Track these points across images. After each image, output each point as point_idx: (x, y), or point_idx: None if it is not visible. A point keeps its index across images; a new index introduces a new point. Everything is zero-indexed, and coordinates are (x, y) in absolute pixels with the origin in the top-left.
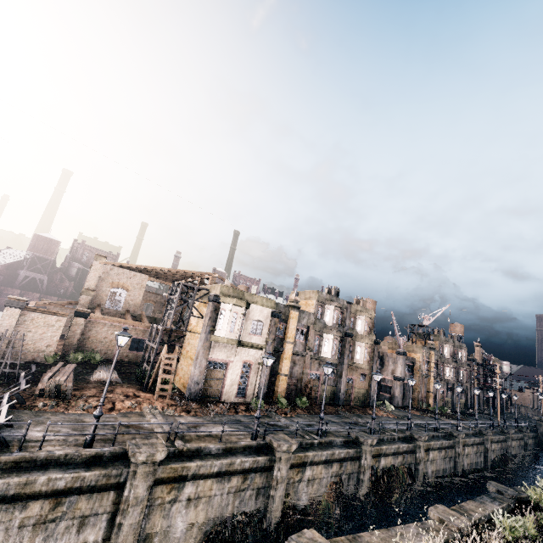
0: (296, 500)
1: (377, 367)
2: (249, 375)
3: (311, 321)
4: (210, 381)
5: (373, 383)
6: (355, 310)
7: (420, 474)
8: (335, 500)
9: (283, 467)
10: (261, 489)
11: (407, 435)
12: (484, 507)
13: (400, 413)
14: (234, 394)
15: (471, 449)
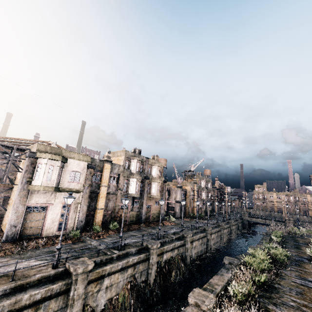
0: (95, 306)
1: (167, 196)
2: (69, 213)
3: (121, 171)
4: (30, 222)
5: (163, 206)
6: (151, 163)
7: (188, 257)
8: (130, 294)
9: (80, 286)
10: (58, 311)
11: (181, 235)
12: (223, 278)
13: (178, 221)
14: (55, 229)
15: (214, 235)
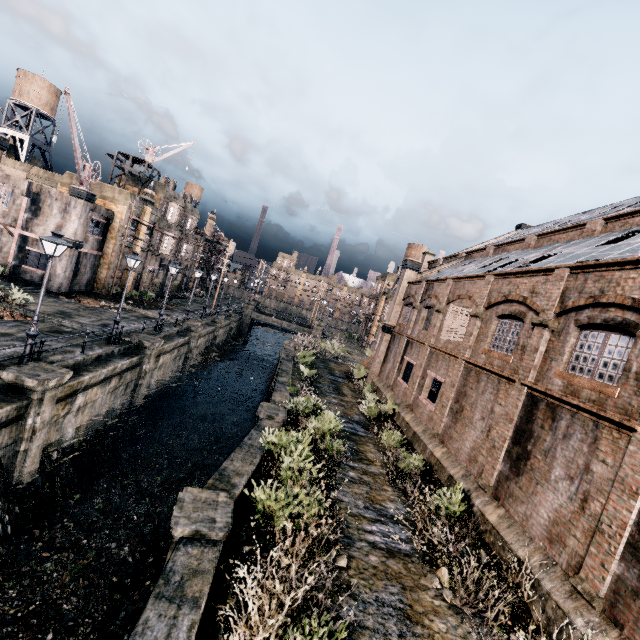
0: None
1: (23, 216)
2: None
3: None
4: None
5: None
6: None
7: (31, 459)
8: None
9: None
10: None
11: (6, 382)
12: None
13: (50, 308)
14: None
15: (169, 356)
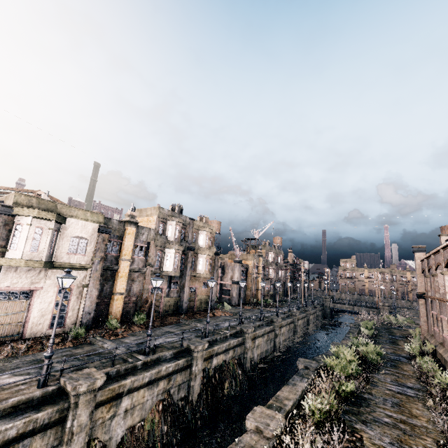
0: (108, 440)
1: (220, 275)
2: (70, 300)
3: (152, 237)
4: (4, 316)
5: (214, 289)
6: (197, 226)
7: (248, 361)
8: (161, 418)
9: (83, 412)
10: None
11: (238, 330)
12: (296, 390)
13: (235, 310)
14: (46, 326)
15: (285, 328)
